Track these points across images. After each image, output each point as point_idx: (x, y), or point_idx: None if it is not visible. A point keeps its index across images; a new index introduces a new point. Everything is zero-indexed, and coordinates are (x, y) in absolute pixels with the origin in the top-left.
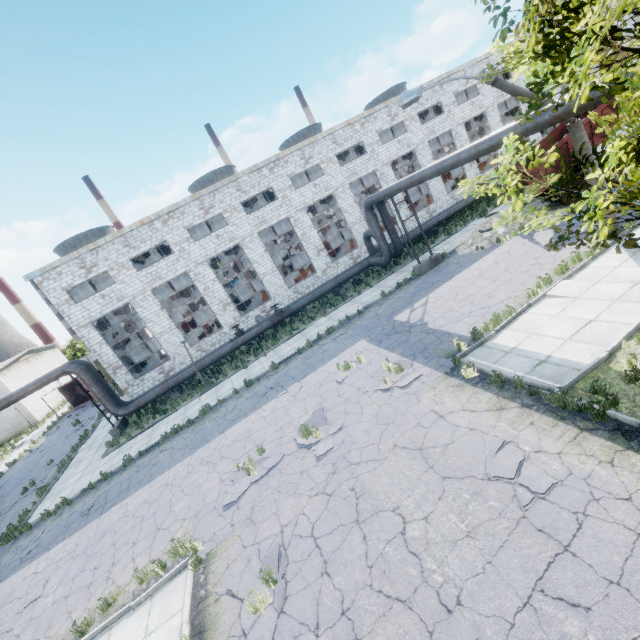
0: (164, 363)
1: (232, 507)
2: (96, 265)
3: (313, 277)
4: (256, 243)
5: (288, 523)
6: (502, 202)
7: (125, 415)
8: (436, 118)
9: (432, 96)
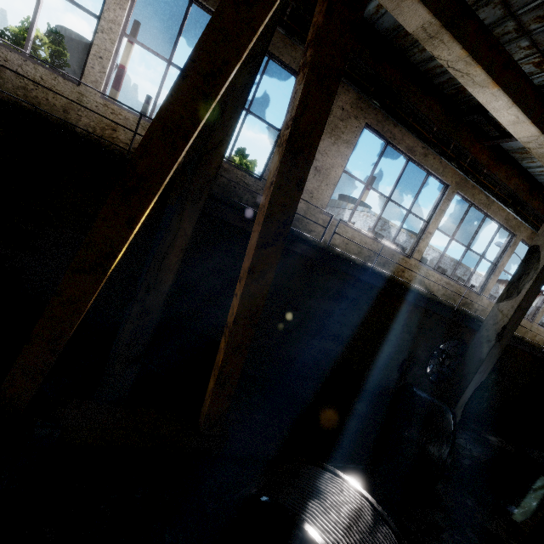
0: None
1: None
2: (385, 230)
3: None
4: None
5: None
6: None
7: None
8: None
9: None
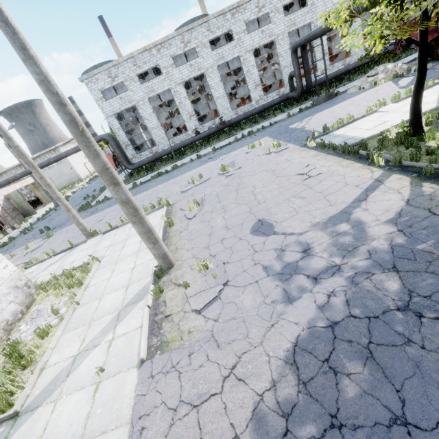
0: (153, 147)
1: (184, 193)
2: (117, 76)
3: (249, 105)
4: (215, 74)
5: (208, 194)
6: (400, 59)
7: (132, 169)
8: None
9: None
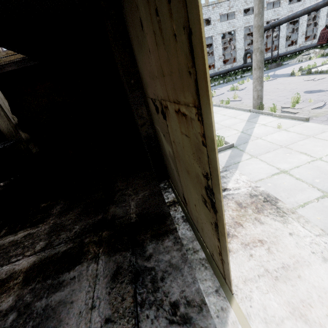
0: None
1: None
2: None
3: (213, 70)
4: None
5: None
6: None
7: None
8: (296, 3)
9: None
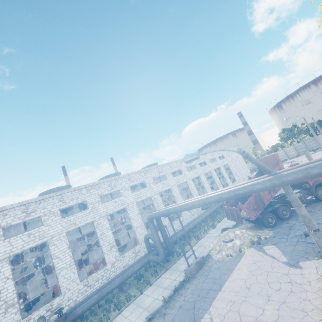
0: None
1: None
2: None
3: (103, 269)
4: (62, 240)
5: None
6: (221, 219)
7: None
8: (179, 175)
9: (177, 166)
